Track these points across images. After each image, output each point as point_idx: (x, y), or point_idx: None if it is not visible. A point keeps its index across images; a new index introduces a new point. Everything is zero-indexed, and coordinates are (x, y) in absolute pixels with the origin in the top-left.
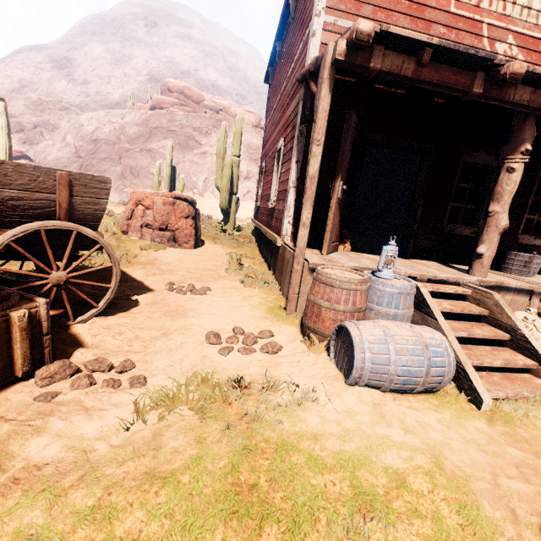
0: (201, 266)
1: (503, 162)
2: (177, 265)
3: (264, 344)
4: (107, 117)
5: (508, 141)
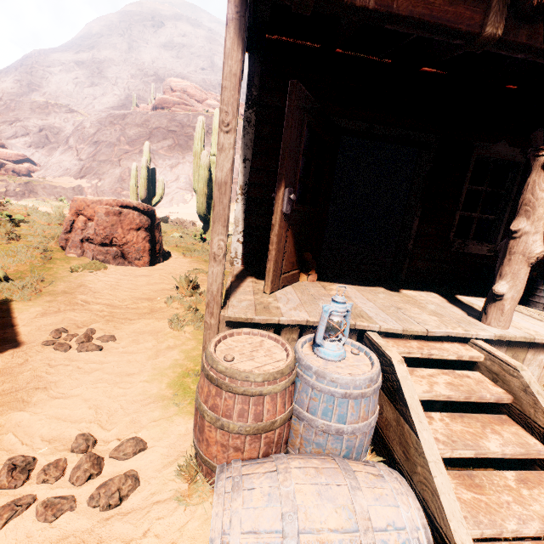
0: (138, 294)
1: (536, 155)
2: (104, 294)
3: (101, 484)
4: (109, 118)
5: (539, 127)
